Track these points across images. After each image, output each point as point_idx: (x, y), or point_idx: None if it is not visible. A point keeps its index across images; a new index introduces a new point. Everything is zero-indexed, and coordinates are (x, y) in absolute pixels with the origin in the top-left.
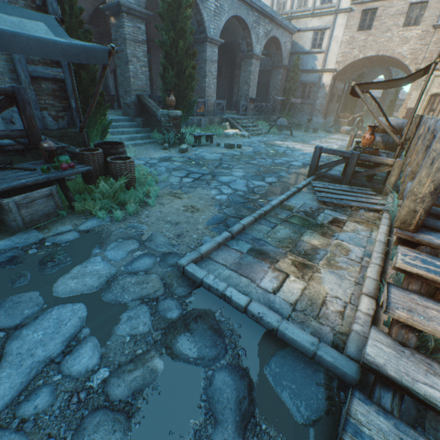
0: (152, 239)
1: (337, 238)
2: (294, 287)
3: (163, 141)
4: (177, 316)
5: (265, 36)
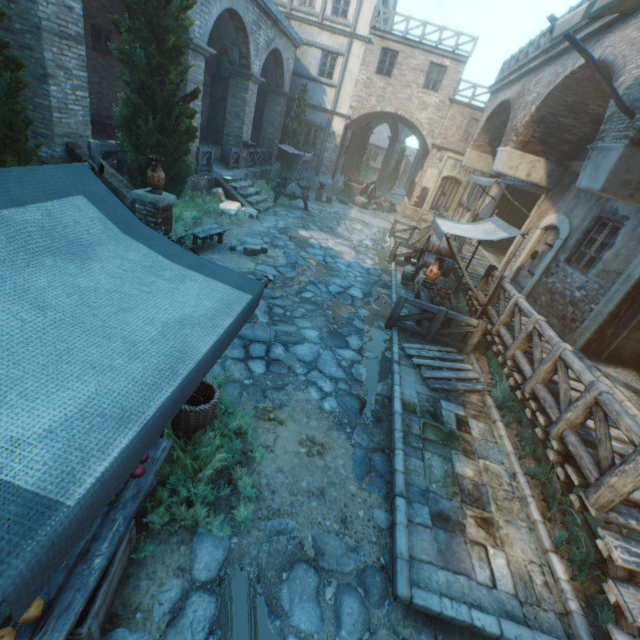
0: (323, 549)
1: (479, 456)
2: (500, 564)
3: None
4: None
5: (266, 47)
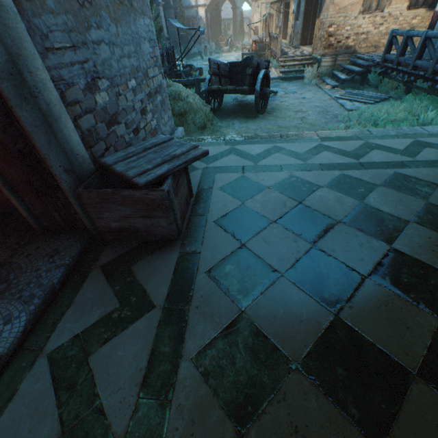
0: None
1: None
2: None
3: None
4: None
5: None
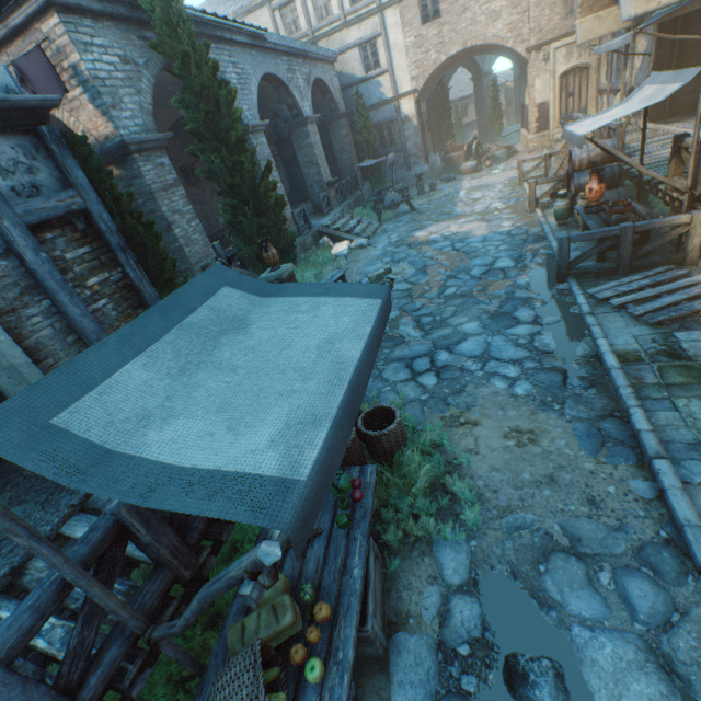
0: (577, 535)
1: None
2: None
3: None
4: None
5: (307, 85)
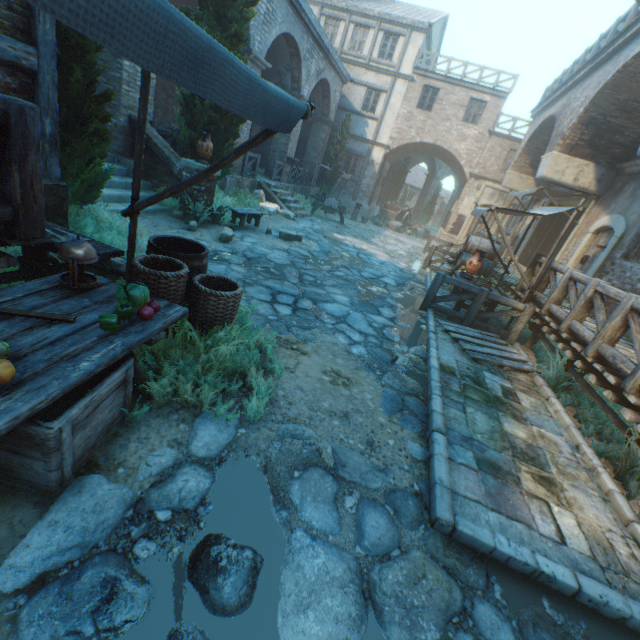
0: (344, 461)
1: (532, 423)
2: (569, 523)
3: (183, 214)
4: (515, 638)
5: (316, 76)
